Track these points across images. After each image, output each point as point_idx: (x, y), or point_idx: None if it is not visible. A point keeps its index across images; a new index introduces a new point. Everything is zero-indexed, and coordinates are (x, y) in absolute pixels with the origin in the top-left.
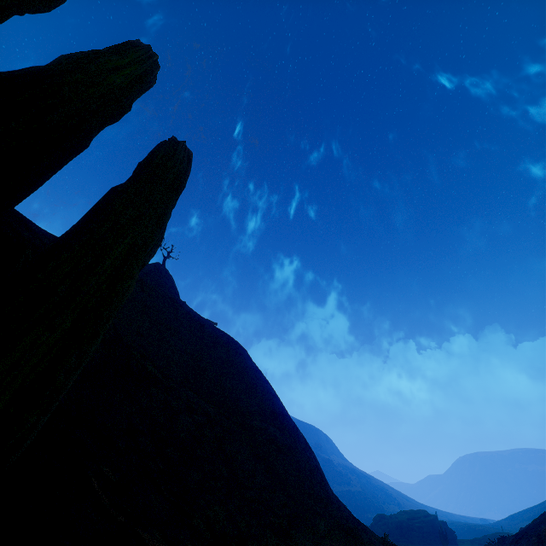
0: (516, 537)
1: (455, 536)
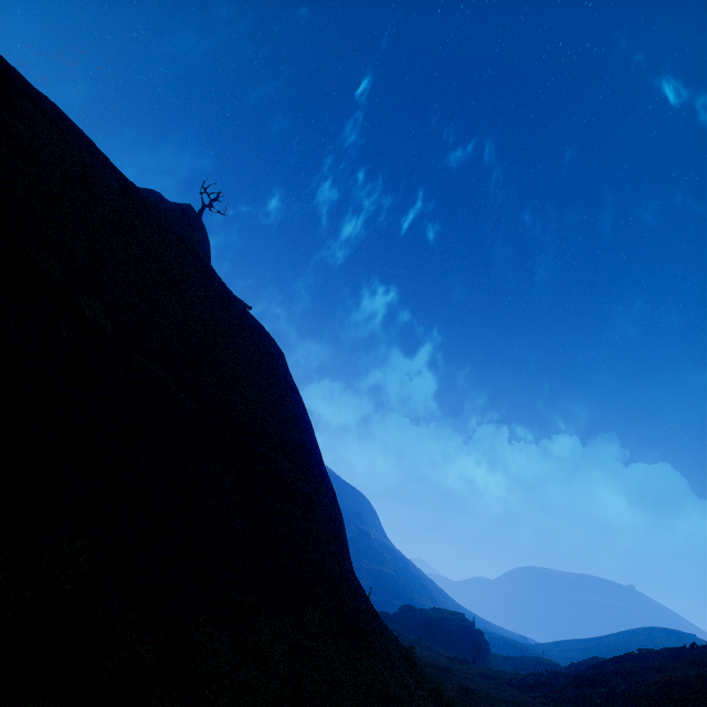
0: (577, 680)
1: (488, 648)
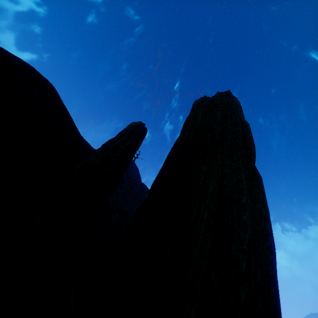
0: None
1: None
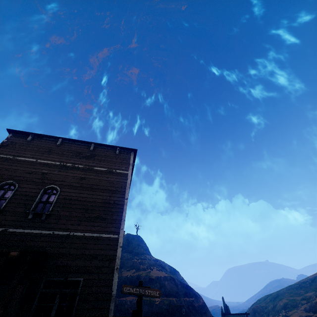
0: None
1: None
